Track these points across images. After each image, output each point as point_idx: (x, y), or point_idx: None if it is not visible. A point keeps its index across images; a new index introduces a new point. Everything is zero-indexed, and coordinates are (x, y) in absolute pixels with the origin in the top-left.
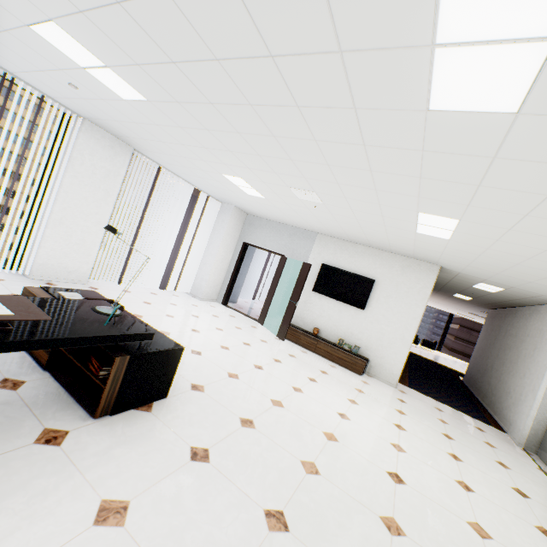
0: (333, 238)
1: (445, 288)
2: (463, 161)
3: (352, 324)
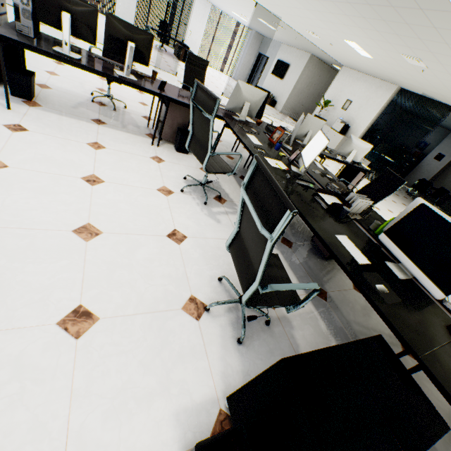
0: (285, 46)
1: None
2: (233, 1)
3: (277, 87)
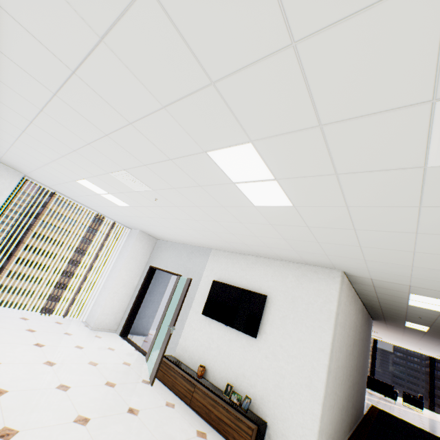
0: (225, 252)
1: (386, 313)
2: None
3: (244, 360)
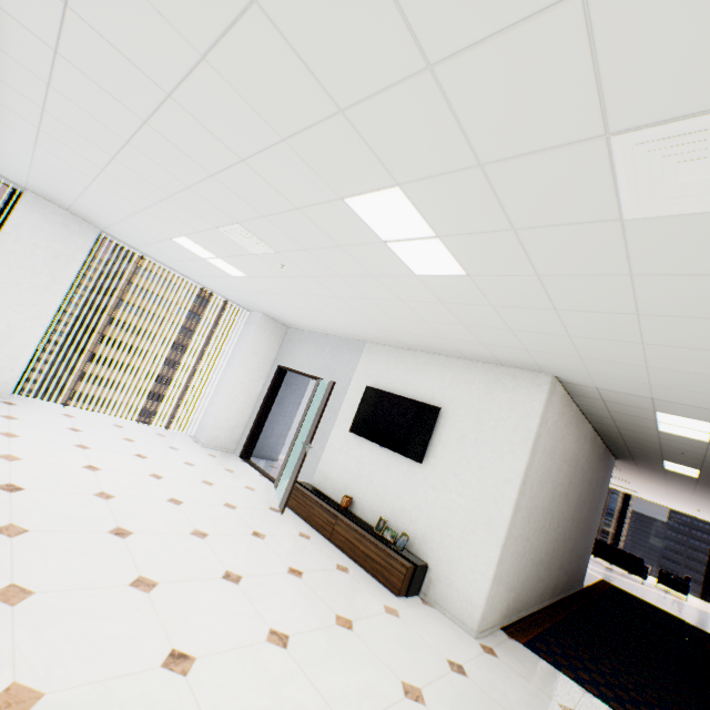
0: (386, 347)
1: (633, 447)
2: None
3: (404, 490)
